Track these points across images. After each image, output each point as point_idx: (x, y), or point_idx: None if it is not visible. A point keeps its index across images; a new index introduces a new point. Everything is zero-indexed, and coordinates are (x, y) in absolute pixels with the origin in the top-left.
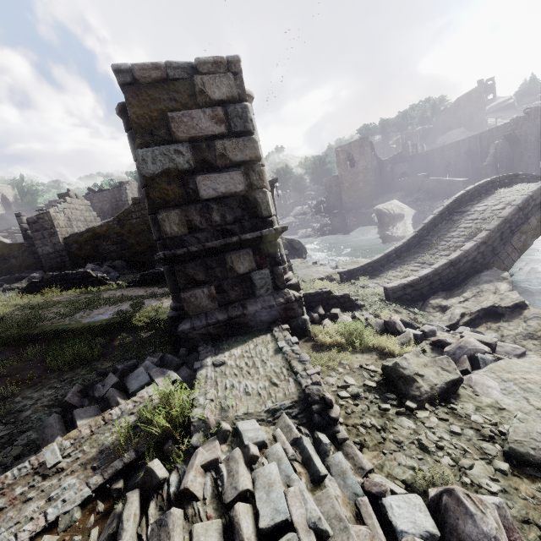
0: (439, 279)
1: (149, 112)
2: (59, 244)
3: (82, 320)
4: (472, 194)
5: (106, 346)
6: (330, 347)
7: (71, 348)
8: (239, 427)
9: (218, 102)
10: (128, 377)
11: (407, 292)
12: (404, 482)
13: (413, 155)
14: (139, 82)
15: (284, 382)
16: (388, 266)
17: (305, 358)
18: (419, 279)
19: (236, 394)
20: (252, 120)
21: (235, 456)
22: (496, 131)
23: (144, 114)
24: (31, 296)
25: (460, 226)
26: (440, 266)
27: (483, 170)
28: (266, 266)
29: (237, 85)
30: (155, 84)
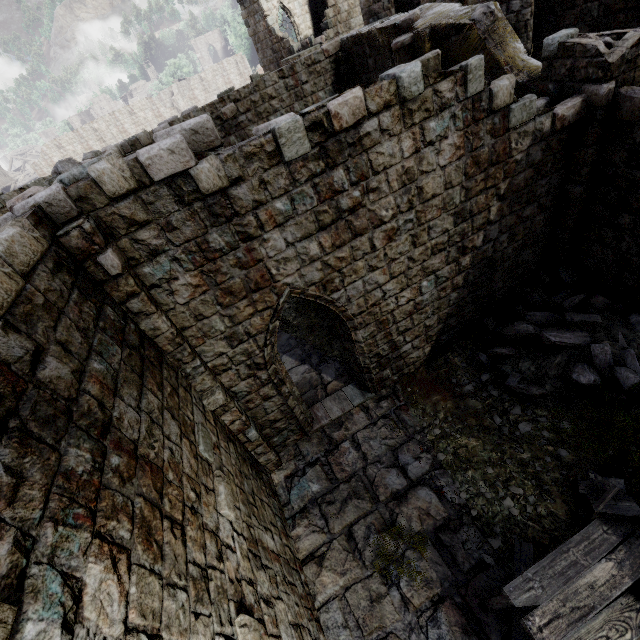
0: None
1: None
2: None
3: None
4: None
5: None
6: None
7: None
8: None
9: None
10: None
11: None
12: None
13: None
14: None
15: None
16: None
17: None
18: None
19: None
20: None
21: None
22: None
23: None
24: None
25: None
26: None
27: None
28: None
29: None
30: None
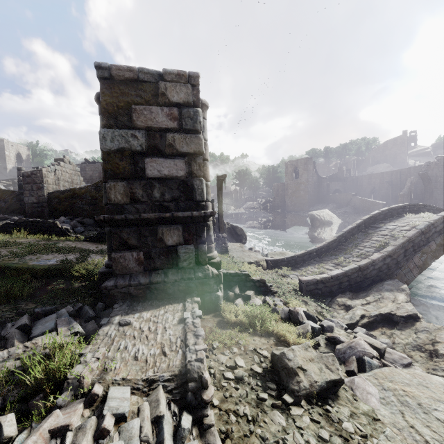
0: (347, 280)
1: (117, 101)
2: (43, 197)
3: (29, 262)
4: (386, 214)
5: (39, 288)
6: (234, 325)
7: (4, 285)
8: (109, 393)
9: (175, 104)
10: (39, 321)
11: (319, 287)
12: None
13: (346, 177)
14: (114, 78)
15: (173, 353)
16: (309, 262)
17: (200, 333)
18: (330, 277)
19: (124, 356)
20: (200, 122)
21: (86, 426)
22: (413, 170)
23: (113, 103)
24: (1, 234)
25: (372, 238)
26: (350, 269)
27: (400, 198)
28: (192, 243)
29: (194, 94)
30: (127, 82)
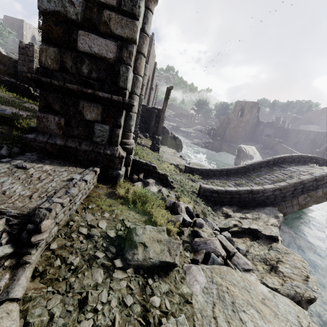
0: (238, 197)
1: None
2: (32, 69)
3: None
4: (294, 159)
5: None
6: (121, 198)
7: None
8: None
9: None
10: None
11: (213, 196)
12: (29, 324)
13: (280, 127)
14: None
15: (37, 198)
16: (217, 177)
17: (70, 191)
18: (225, 191)
19: None
20: (140, 7)
21: None
22: None
23: None
24: None
25: (274, 174)
26: (243, 190)
27: (315, 153)
28: (109, 124)
29: None
30: None
